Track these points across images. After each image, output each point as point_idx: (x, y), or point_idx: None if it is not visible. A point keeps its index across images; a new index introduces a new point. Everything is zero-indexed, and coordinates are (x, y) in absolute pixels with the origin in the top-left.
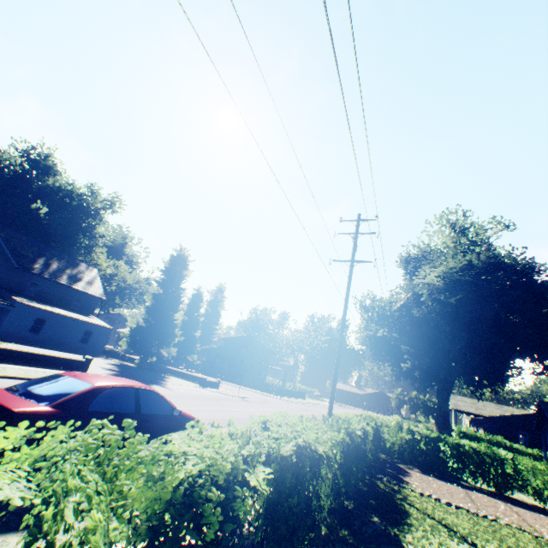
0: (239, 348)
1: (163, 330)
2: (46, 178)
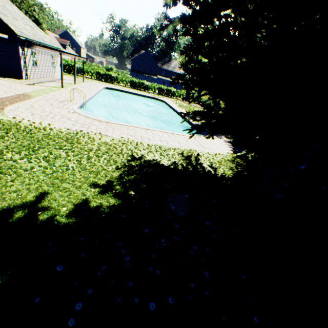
0: None
1: None
2: None
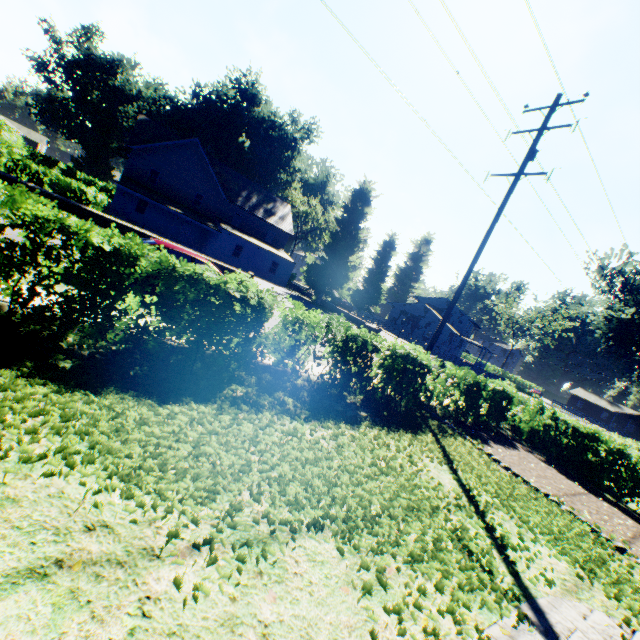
0: (427, 309)
1: (337, 270)
2: (252, 109)
